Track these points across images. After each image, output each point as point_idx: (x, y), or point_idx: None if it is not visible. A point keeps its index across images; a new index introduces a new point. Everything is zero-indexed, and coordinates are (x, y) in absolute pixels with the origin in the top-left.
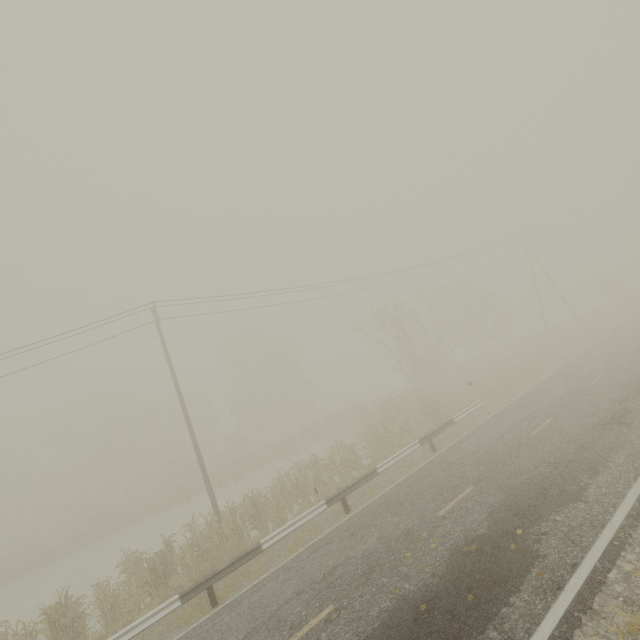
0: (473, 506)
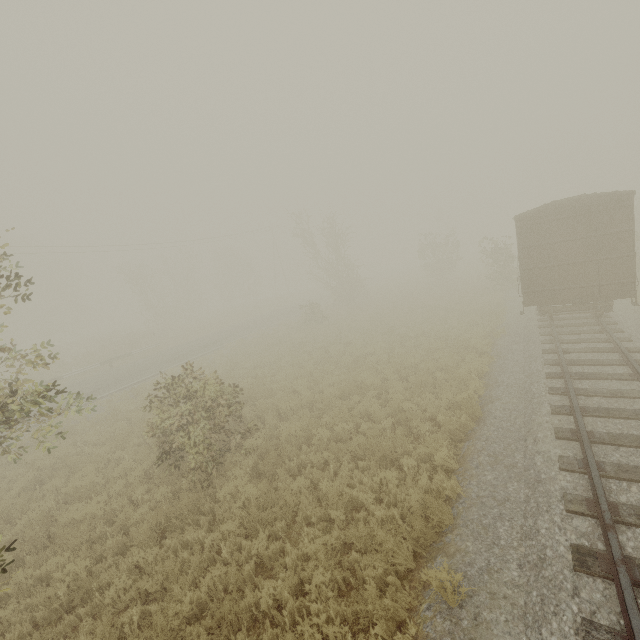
0: (84, 389)
